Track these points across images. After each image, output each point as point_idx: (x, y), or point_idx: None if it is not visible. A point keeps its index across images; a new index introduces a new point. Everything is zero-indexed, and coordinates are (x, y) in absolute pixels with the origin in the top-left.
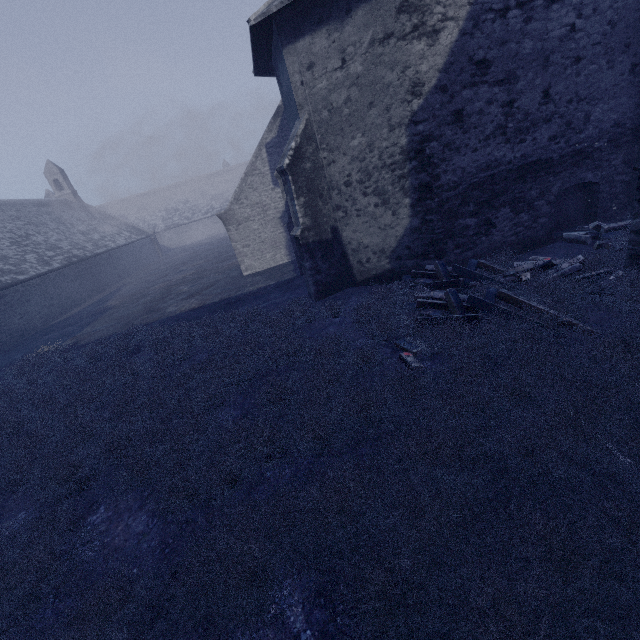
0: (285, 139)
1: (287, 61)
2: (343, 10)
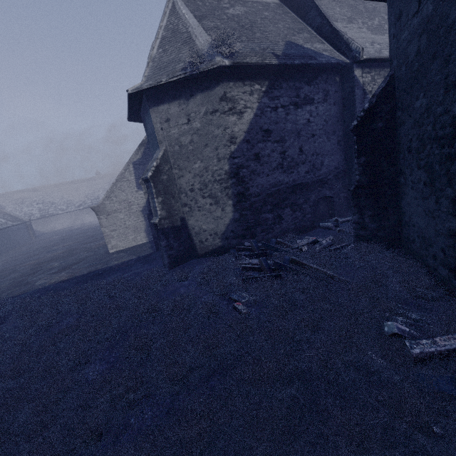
0: (147, 160)
1: (152, 115)
2: (188, 94)
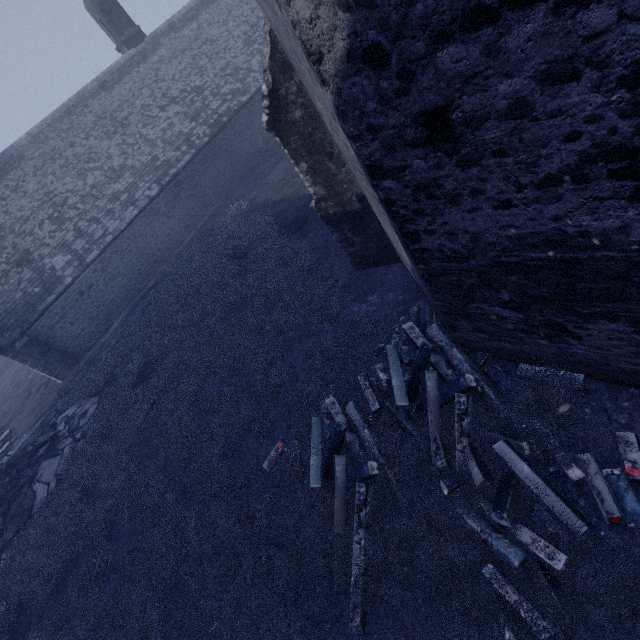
0: None
1: None
2: None
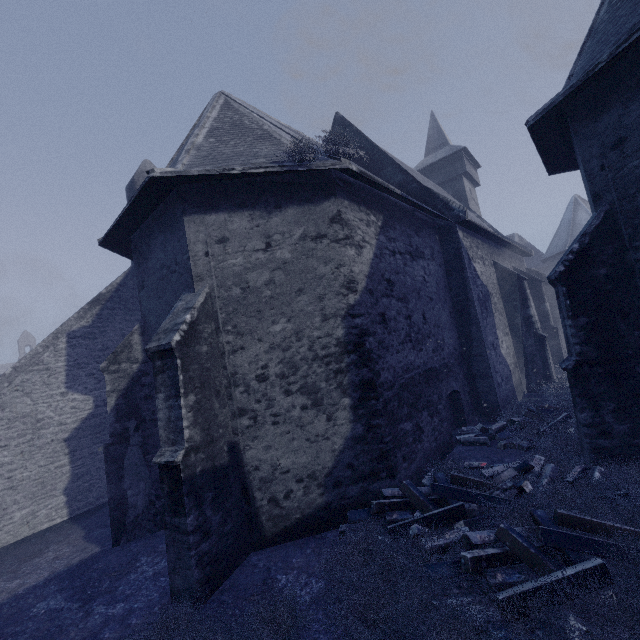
0: (102, 330)
1: (188, 228)
2: (272, 204)
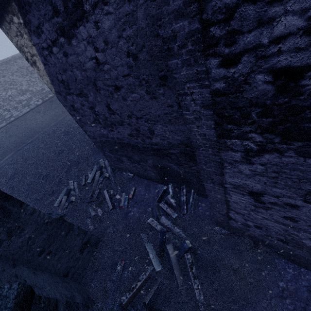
0: None
1: None
2: None
